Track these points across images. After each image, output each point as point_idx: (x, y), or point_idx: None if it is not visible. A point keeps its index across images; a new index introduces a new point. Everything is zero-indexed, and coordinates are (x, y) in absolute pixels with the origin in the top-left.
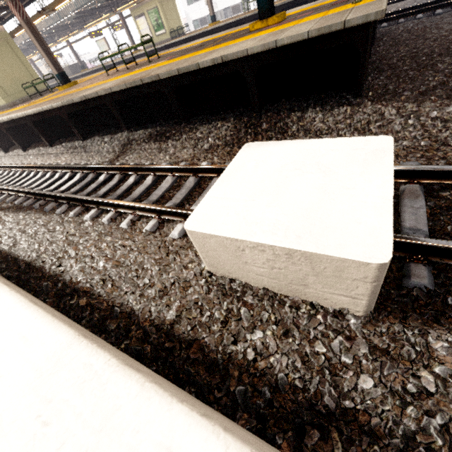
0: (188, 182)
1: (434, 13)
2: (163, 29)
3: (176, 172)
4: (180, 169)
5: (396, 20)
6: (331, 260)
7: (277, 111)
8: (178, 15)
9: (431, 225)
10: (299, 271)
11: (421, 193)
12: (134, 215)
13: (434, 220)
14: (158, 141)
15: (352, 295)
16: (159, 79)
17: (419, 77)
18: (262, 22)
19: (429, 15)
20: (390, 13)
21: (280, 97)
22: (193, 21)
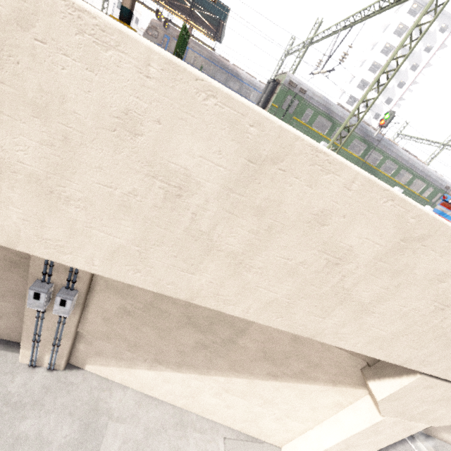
0: None
1: None
2: None
3: None
4: None
5: None
6: None
7: None
8: None
9: None
10: None
11: None
12: None
13: None
14: None
15: None
16: None
17: None
18: (120, 21)
19: None
20: None
21: None
22: None
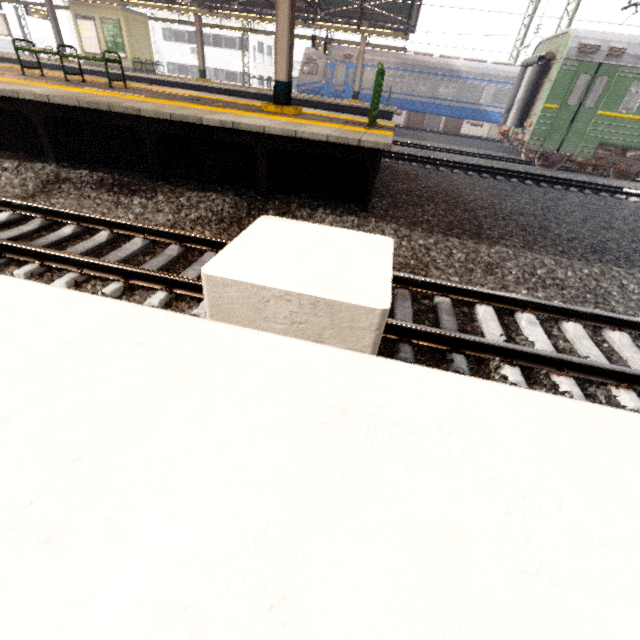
0: (169, 250)
1: (425, 167)
2: (123, 52)
3: (149, 235)
4: (157, 233)
5: (397, 160)
6: (348, 309)
7: (286, 202)
8: (150, 46)
9: (415, 321)
10: (318, 324)
11: (409, 297)
12: (80, 274)
13: (417, 319)
14: (115, 192)
15: (359, 348)
16: (139, 115)
17: (412, 211)
18: (277, 107)
19: (421, 167)
20: (392, 153)
21: (290, 189)
22: (168, 62)
